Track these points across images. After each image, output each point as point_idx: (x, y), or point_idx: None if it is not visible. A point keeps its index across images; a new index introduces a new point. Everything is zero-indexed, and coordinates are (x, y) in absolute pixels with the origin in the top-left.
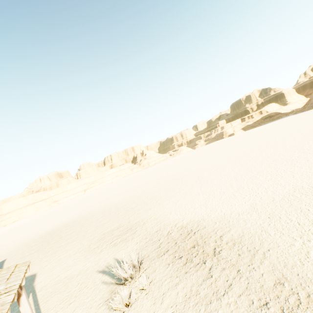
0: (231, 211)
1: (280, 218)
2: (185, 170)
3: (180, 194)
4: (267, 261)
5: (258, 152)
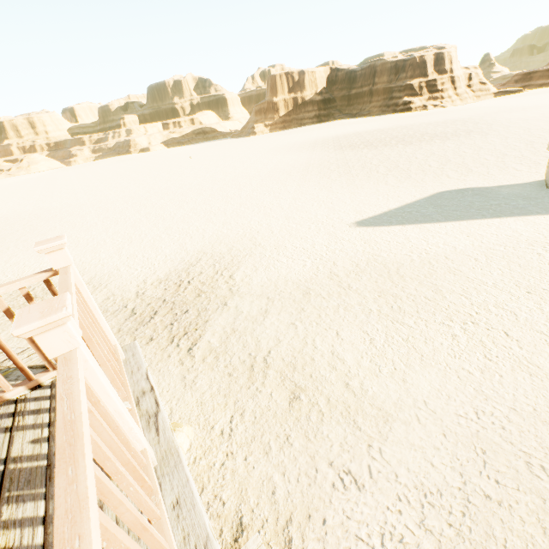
0: (93, 258)
1: (137, 257)
2: (37, 209)
3: (19, 248)
4: (106, 289)
5: (162, 188)
